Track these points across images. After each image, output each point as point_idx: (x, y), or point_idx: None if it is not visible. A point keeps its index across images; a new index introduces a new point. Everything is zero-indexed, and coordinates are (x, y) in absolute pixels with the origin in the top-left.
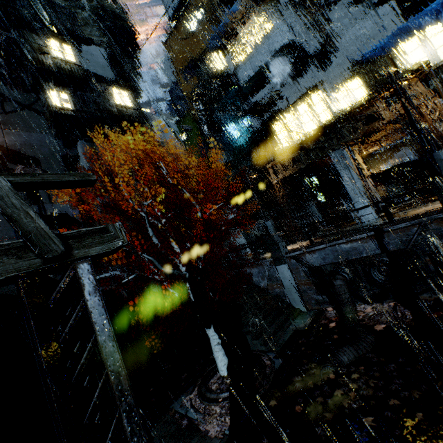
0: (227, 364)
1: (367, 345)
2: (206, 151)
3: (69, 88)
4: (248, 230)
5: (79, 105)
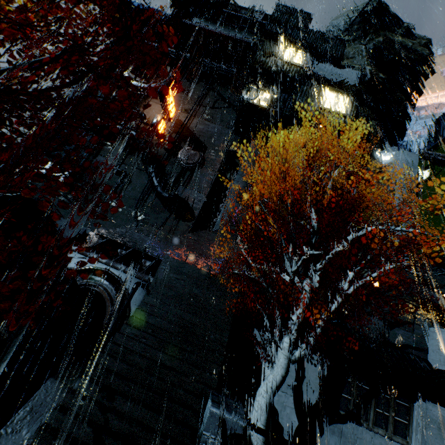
0: None
1: None
2: None
3: (277, 90)
4: None
5: (276, 105)
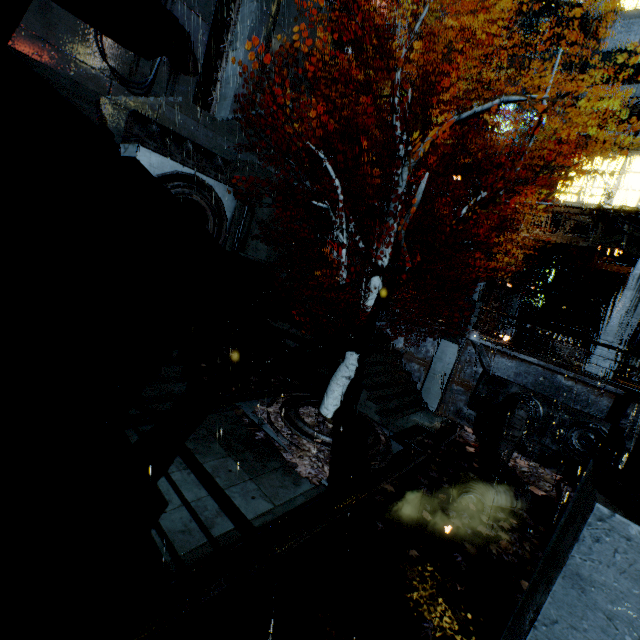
0: (338, 407)
1: (526, 503)
2: (426, 118)
3: None
4: (398, 268)
5: None
